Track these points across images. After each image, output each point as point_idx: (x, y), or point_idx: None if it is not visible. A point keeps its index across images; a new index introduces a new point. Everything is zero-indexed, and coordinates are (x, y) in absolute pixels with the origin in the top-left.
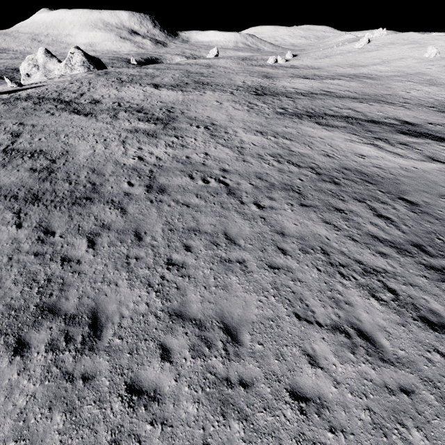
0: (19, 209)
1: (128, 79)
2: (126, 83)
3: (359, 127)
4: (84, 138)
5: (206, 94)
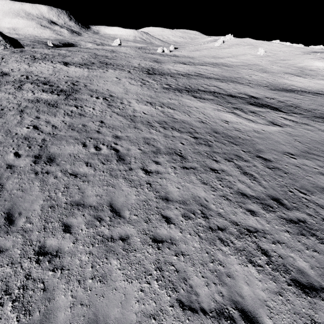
0: None
1: (42, 57)
2: (39, 60)
3: (223, 100)
4: None
5: (108, 71)
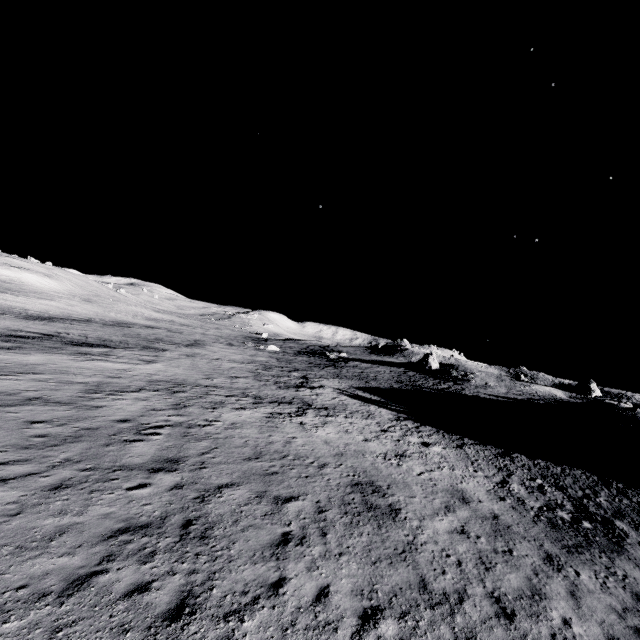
0: (226, 617)
1: None
2: None
3: (33, 345)
4: None
5: None
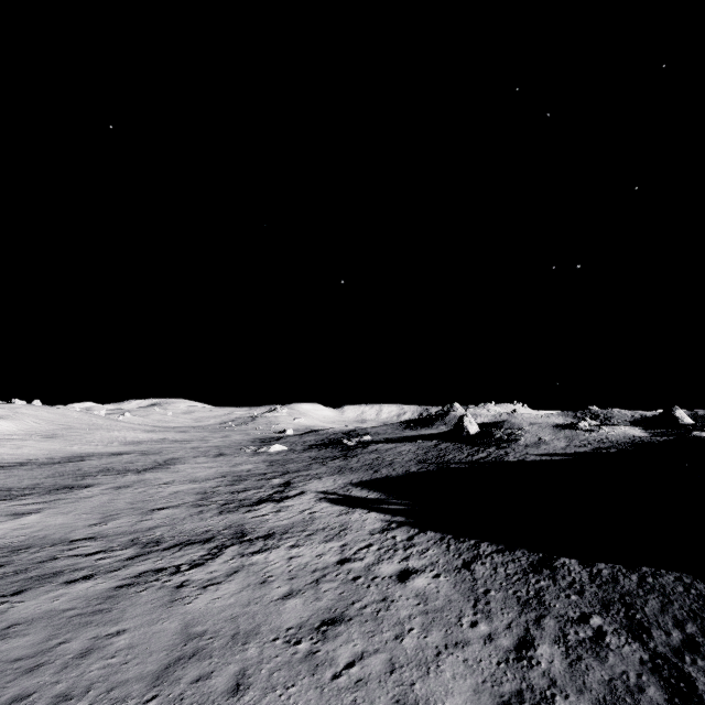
0: None
1: None
2: None
3: None
4: None
5: None
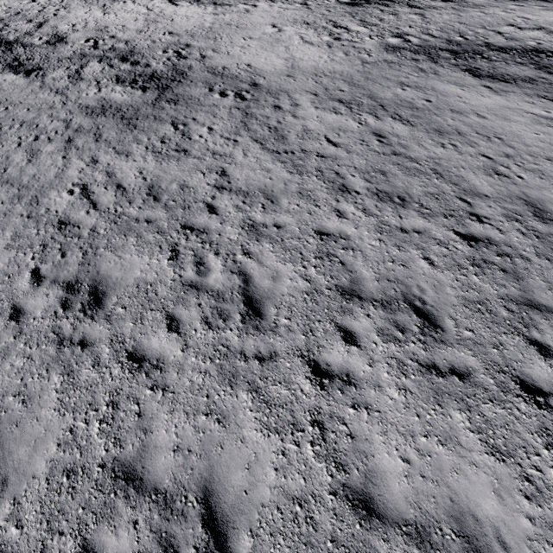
0: None
1: None
2: None
3: None
4: (0, 133)
5: (257, 8)
